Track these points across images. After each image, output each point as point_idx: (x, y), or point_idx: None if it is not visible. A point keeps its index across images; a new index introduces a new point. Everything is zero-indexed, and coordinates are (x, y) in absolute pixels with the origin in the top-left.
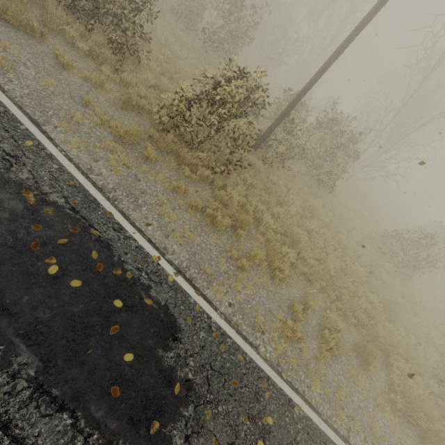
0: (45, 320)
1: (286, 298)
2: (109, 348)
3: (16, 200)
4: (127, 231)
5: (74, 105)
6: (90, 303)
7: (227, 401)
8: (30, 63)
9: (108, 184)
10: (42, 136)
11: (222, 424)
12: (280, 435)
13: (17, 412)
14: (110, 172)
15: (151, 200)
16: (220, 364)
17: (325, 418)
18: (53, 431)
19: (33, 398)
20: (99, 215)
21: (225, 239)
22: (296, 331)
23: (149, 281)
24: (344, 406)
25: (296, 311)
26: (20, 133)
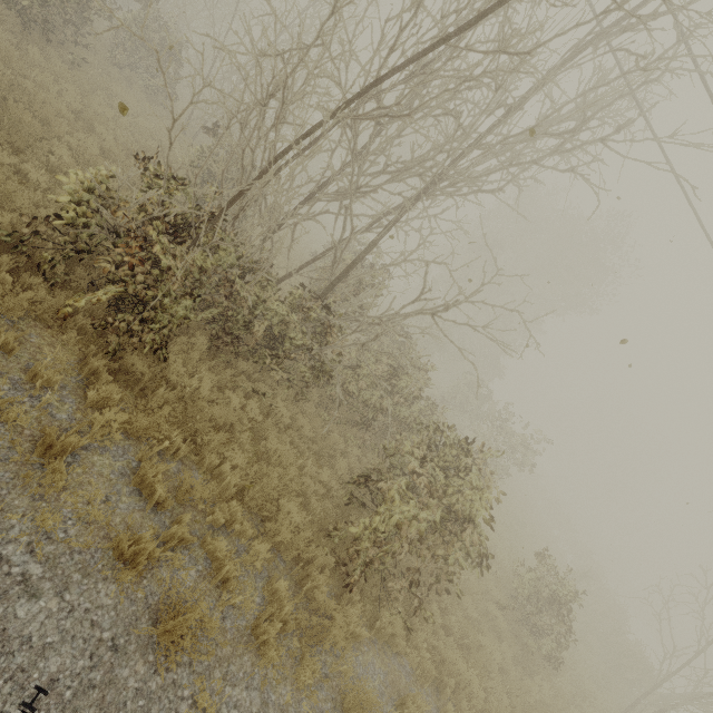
0: None
1: None
2: None
3: None
4: None
5: None
6: None
7: None
8: None
9: None
10: None
11: None
12: None
13: None
14: None
15: None
16: None
17: None
18: None
19: None
20: None
21: None
22: None
23: None
24: None
25: None
26: None
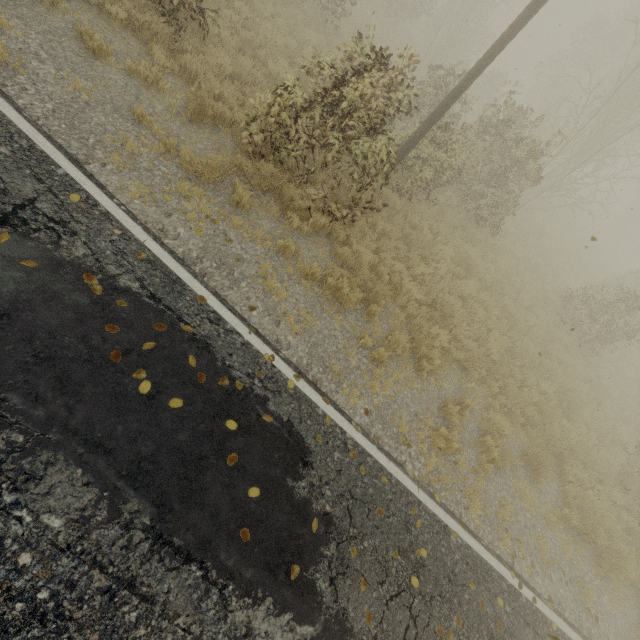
0: (148, 455)
1: (435, 397)
2: (230, 483)
3: (77, 291)
4: (227, 322)
5: (121, 123)
6: (197, 428)
7: (373, 535)
8: (45, 52)
9: (191, 252)
10: (89, 184)
11: (370, 561)
12: (436, 568)
13: (140, 568)
14: (190, 231)
15: (250, 270)
16: (361, 491)
17: (485, 543)
18: (183, 585)
19: (154, 550)
20: (188, 301)
21: (353, 320)
22: (451, 441)
23: (265, 391)
24: (508, 527)
25: (449, 414)
26: (59, 181)
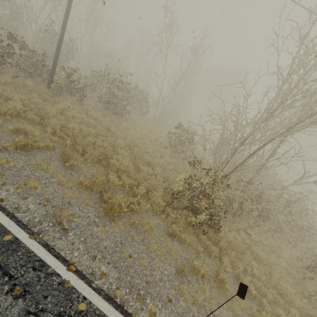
0: None
1: None
2: None
3: None
4: None
5: None
6: None
7: None
8: None
9: None
10: None
11: None
12: None
13: None
14: None
15: None
16: None
17: None
18: None
19: None
20: None
21: None
22: None
23: None
24: (0, 169)
25: None
26: None
